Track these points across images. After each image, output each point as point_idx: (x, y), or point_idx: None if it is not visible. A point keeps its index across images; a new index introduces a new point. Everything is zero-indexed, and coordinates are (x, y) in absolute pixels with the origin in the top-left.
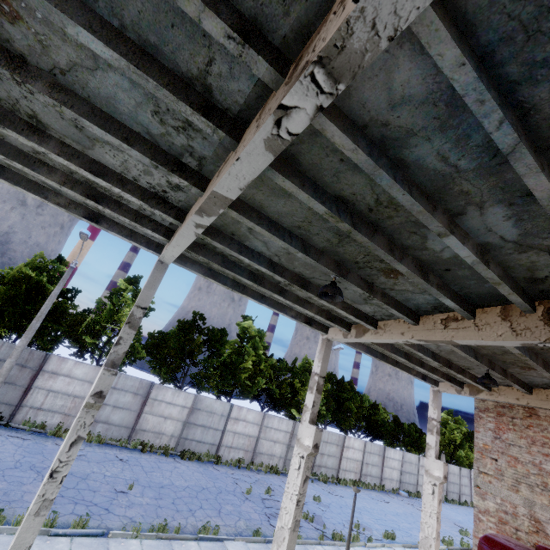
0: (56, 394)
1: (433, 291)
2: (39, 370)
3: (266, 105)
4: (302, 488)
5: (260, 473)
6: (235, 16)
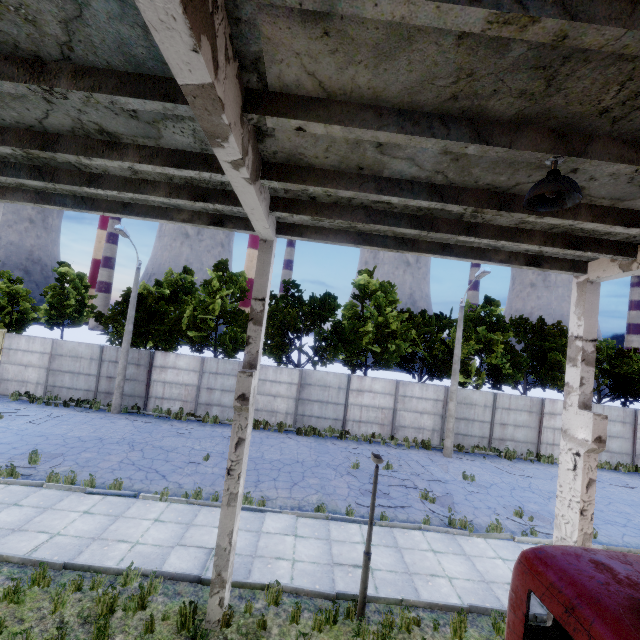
0: (170, 384)
1: None
2: (150, 367)
3: None
4: (235, 454)
5: (400, 449)
6: None
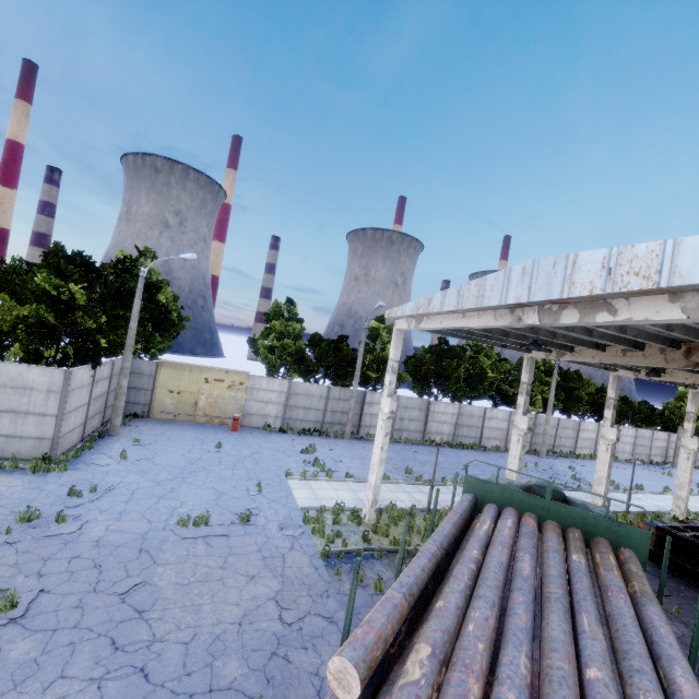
0: (375, 416)
1: None
2: (363, 403)
3: (666, 350)
4: (610, 460)
5: None
6: (669, 341)
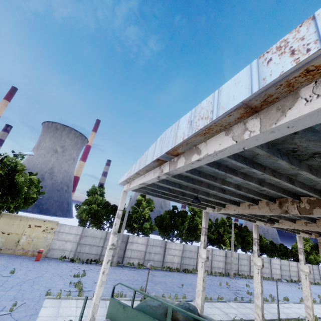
0: (134, 251)
1: (302, 219)
2: (127, 242)
3: (269, 203)
4: (261, 280)
5: (217, 276)
6: (268, 197)
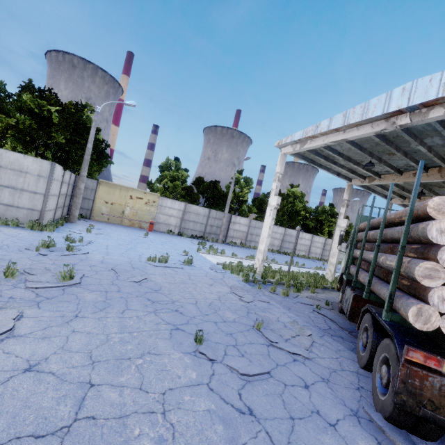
0: (236, 231)
1: None
2: (230, 222)
3: (442, 170)
4: None
5: (315, 260)
6: None
